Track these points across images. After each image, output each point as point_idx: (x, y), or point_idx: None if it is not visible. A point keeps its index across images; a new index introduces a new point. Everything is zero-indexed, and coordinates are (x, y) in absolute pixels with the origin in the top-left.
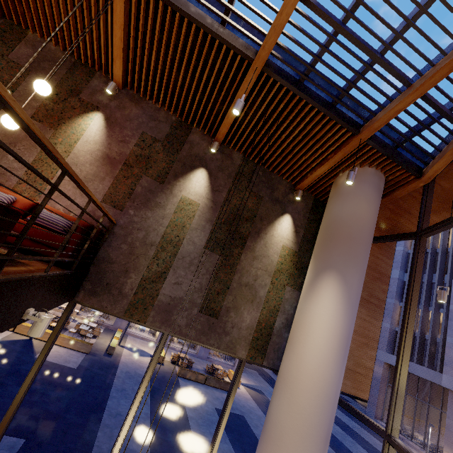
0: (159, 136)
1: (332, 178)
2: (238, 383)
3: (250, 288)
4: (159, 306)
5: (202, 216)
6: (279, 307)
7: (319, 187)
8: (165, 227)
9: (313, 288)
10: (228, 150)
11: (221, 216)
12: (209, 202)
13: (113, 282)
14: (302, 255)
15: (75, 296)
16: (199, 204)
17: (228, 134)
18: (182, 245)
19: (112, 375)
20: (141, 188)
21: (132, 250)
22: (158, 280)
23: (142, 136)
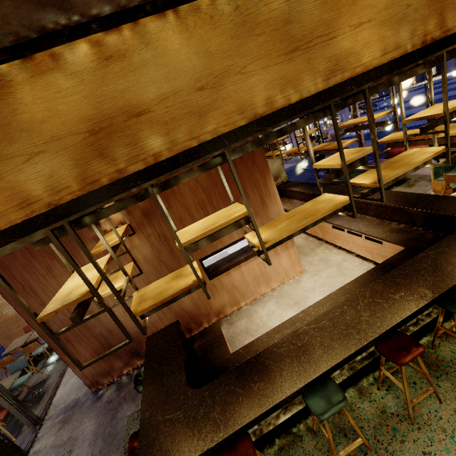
0: None
1: None
2: None
3: None
4: None
5: None
6: None
7: None
8: None
9: None
10: None
11: None
12: None
13: None
14: None
15: None
16: None
17: None
18: None
19: None
20: None
21: None
22: None
23: None
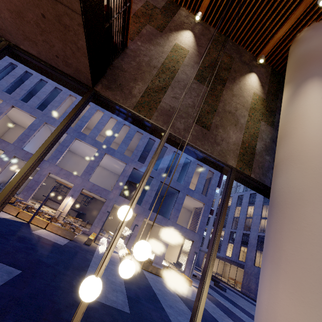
0: (158, 5)
1: (289, 43)
2: (231, 186)
3: (232, 115)
4: (161, 110)
5: (191, 59)
6: (257, 135)
7: (276, 57)
8: (164, 59)
9: (297, 94)
10: (206, 25)
11: (205, 62)
12: (195, 51)
13: (125, 84)
14: (269, 102)
15: (94, 87)
16: (189, 51)
17: (207, 13)
18: (178, 73)
19: (91, 255)
20: (146, 31)
21: (139, 67)
22: (160, 92)
23: (146, 3)
